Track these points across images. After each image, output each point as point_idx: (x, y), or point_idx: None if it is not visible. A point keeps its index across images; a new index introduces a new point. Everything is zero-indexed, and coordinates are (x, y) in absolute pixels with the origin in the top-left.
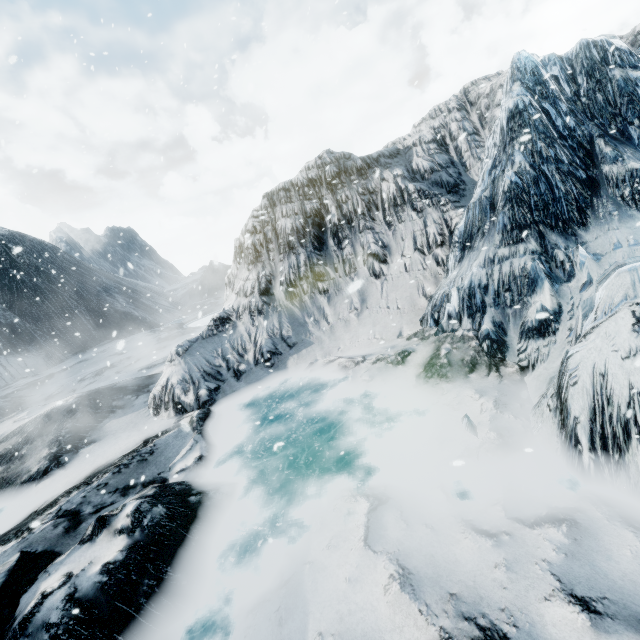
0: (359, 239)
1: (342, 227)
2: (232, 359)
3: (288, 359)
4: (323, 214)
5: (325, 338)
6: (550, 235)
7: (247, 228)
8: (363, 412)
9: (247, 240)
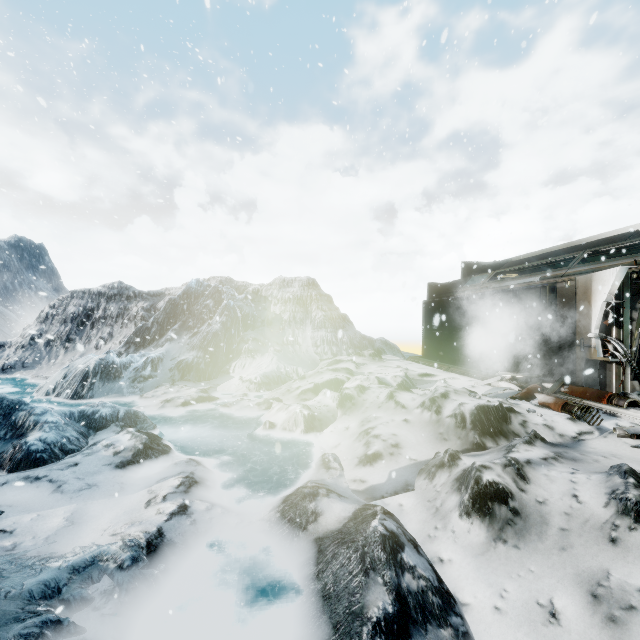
0: (103, 329)
1: (99, 320)
2: None
3: (17, 372)
4: (95, 311)
5: (45, 368)
6: (132, 348)
7: (50, 304)
8: (12, 388)
9: (47, 310)
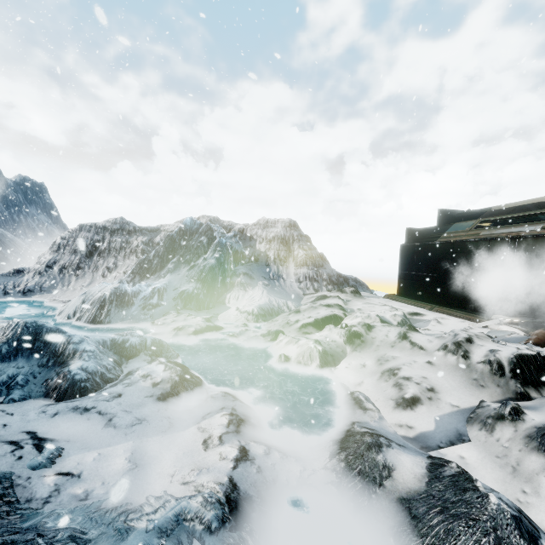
0: (108, 259)
1: (105, 252)
2: (9, 287)
3: (36, 295)
4: (101, 243)
5: (60, 292)
6: (137, 278)
7: (62, 235)
8: (34, 310)
9: (58, 241)
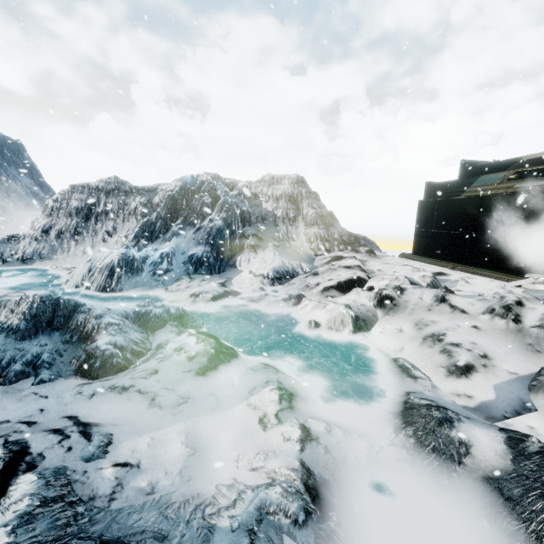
0: (107, 223)
1: (102, 215)
2: (6, 255)
3: (36, 262)
4: (96, 205)
5: (61, 259)
6: (141, 242)
7: (53, 198)
8: (38, 279)
9: (51, 203)
